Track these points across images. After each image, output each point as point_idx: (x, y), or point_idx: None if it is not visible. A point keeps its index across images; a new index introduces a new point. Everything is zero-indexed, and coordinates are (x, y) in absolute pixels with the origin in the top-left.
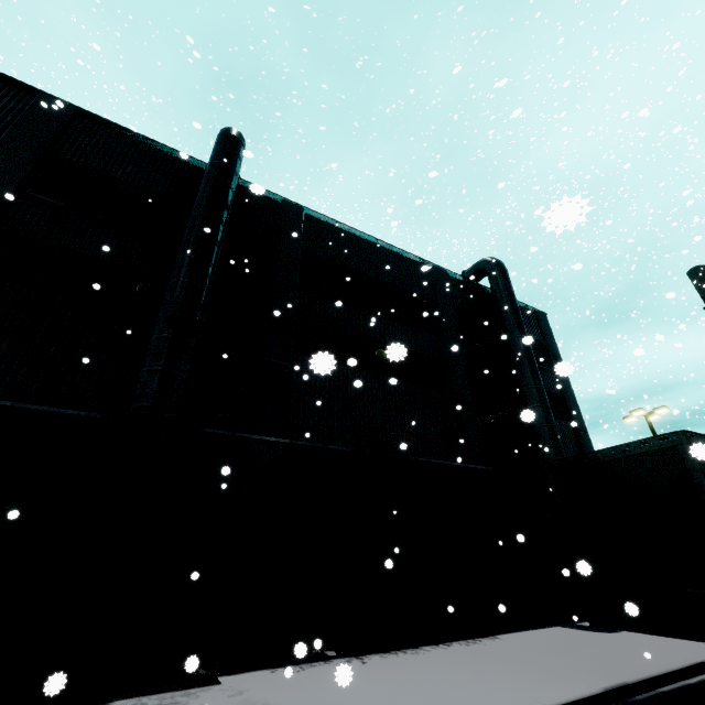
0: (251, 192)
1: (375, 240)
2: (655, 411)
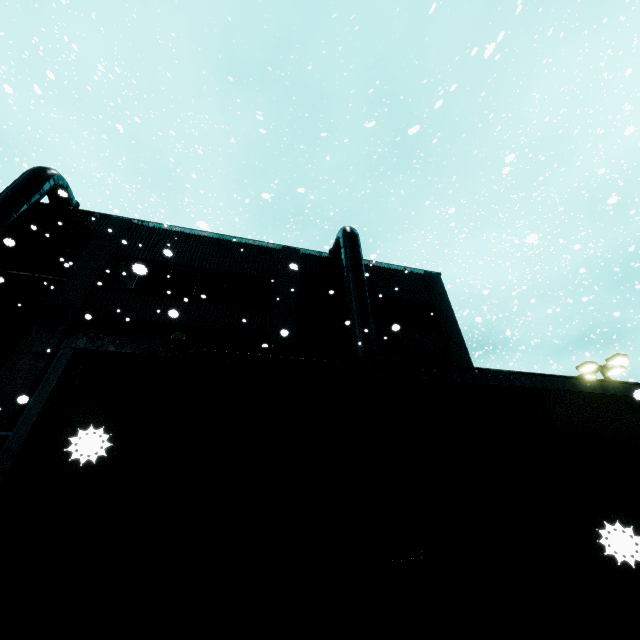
0: (80, 216)
1: (211, 235)
2: (609, 362)
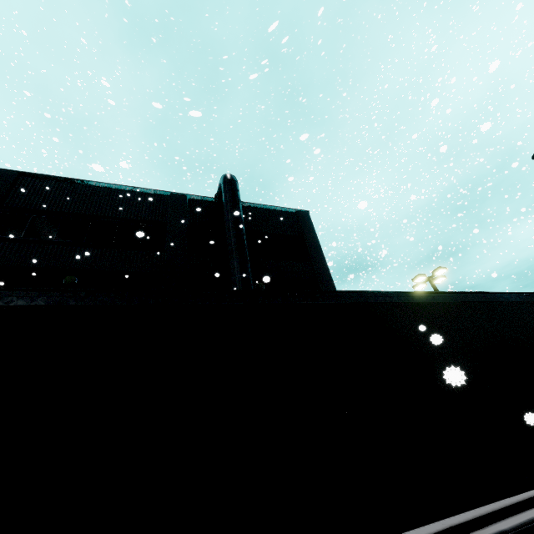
0: None
1: (101, 184)
2: (434, 274)
